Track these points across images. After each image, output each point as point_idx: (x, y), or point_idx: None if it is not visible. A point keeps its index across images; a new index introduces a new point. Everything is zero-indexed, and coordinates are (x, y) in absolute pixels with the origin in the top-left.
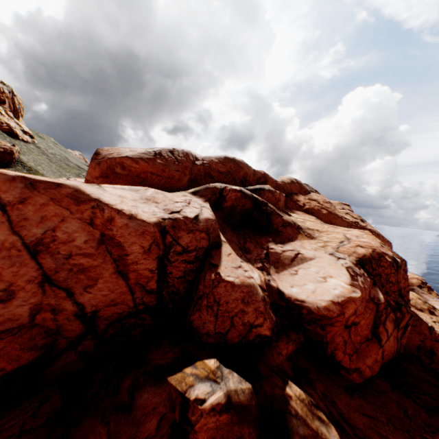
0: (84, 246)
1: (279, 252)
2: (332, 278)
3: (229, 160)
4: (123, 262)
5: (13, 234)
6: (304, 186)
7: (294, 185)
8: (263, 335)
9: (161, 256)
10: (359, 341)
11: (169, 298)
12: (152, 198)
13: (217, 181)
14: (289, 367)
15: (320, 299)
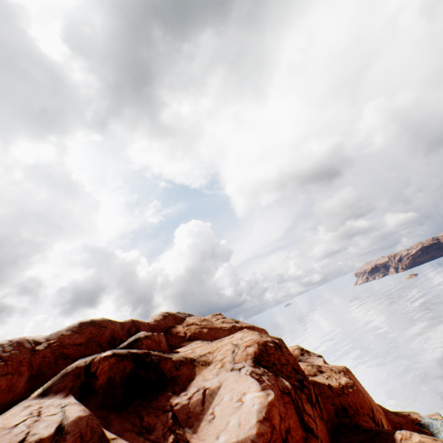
0: None
1: (186, 402)
2: (246, 394)
3: (87, 324)
4: None
5: None
6: (178, 315)
7: (168, 318)
8: None
9: None
10: None
11: None
12: None
13: (76, 358)
14: None
15: (249, 427)
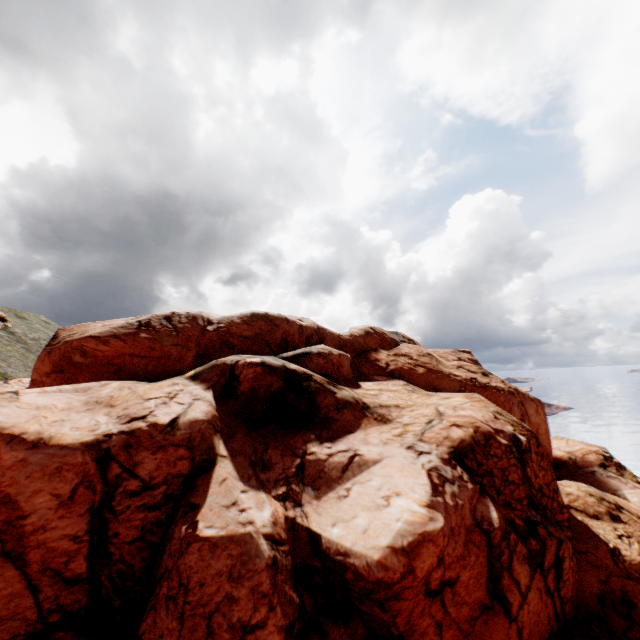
0: None
1: (323, 457)
2: (399, 496)
3: (259, 317)
4: (15, 532)
5: None
6: (388, 337)
7: (371, 337)
8: None
9: (98, 506)
10: (469, 617)
11: (114, 586)
12: (108, 399)
13: (241, 351)
14: None
15: (373, 546)
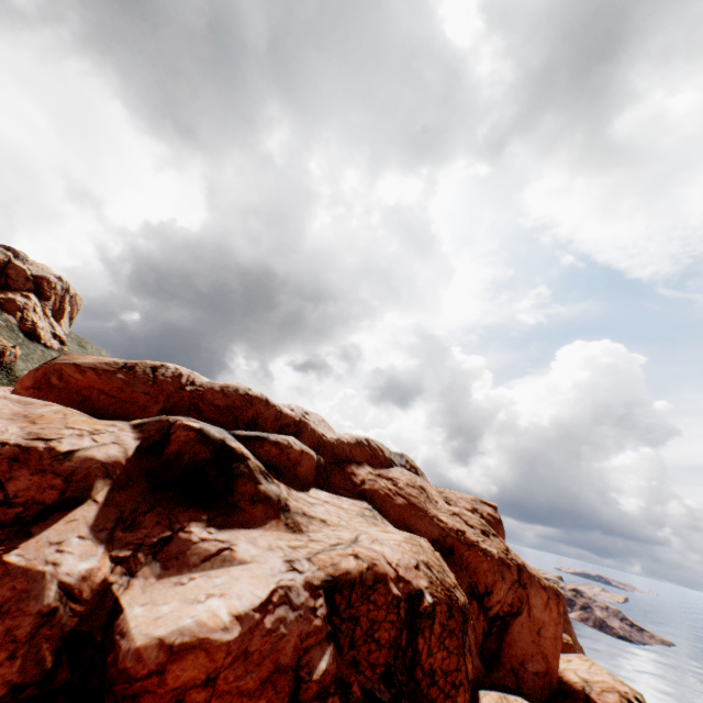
0: None
1: (195, 539)
2: (220, 597)
3: (240, 390)
4: None
5: None
6: (383, 454)
7: (361, 448)
8: None
9: None
10: None
11: None
12: (37, 416)
13: (207, 418)
14: None
15: (148, 632)
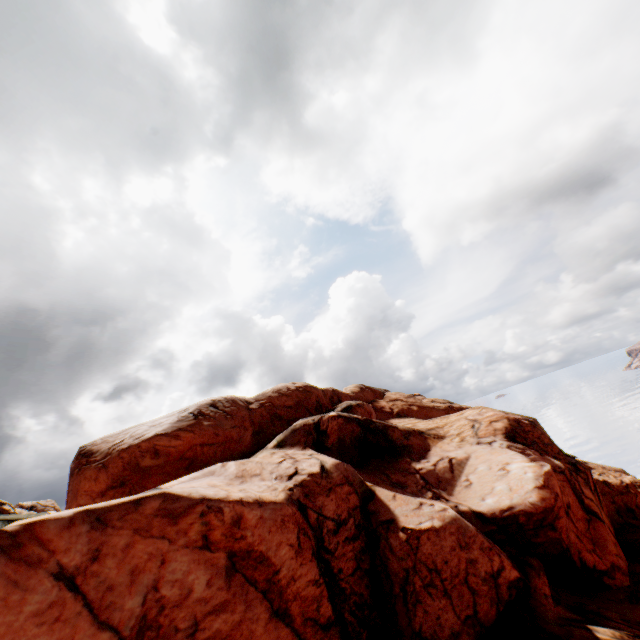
0: (209, 593)
1: (431, 468)
2: (510, 464)
3: (290, 387)
4: (275, 589)
5: (100, 629)
6: (376, 389)
7: (366, 391)
8: (514, 581)
9: (316, 550)
10: (584, 529)
11: (357, 619)
12: (244, 472)
13: (288, 420)
14: (566, 610)
15: (525, 492)
